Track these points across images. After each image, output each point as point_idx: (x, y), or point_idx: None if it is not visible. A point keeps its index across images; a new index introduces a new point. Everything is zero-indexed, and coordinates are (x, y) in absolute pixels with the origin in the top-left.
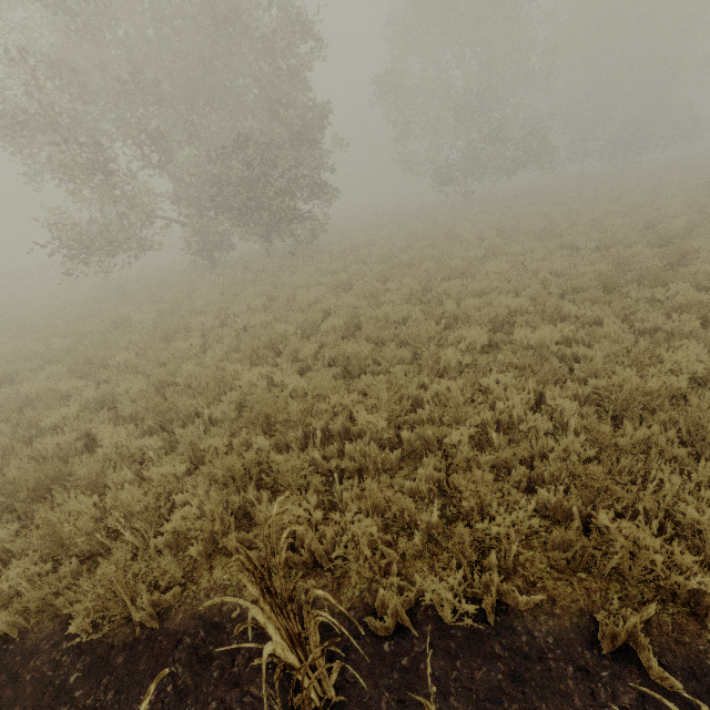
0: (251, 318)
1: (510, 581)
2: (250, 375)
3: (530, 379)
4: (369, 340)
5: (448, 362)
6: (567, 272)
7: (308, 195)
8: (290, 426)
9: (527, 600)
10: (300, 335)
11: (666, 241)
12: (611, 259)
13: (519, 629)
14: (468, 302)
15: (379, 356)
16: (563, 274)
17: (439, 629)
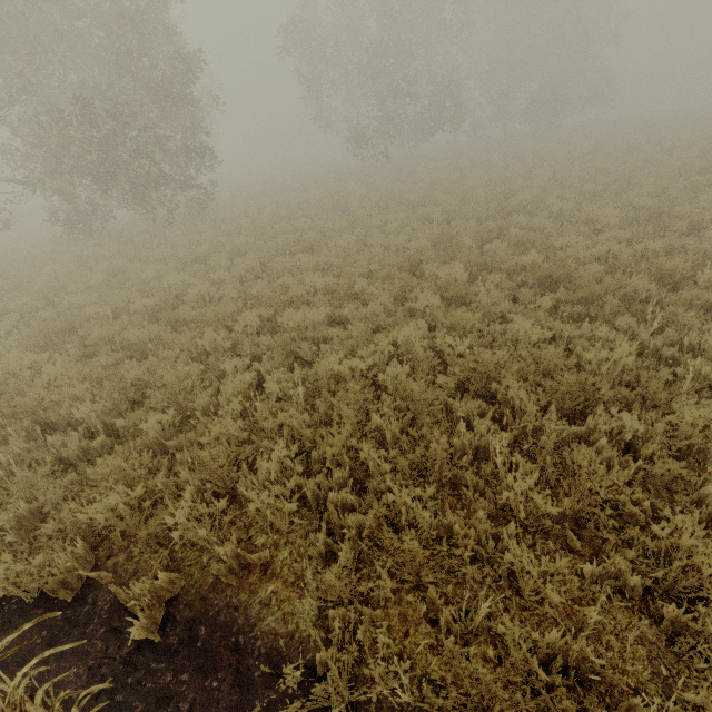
0: (71, 299)
1: (116, 558)
2: (13, 365)
3: (264, 363)
4: (171, 321)
5: (209, 346)
6: (404, 246)
7: (188, 157)
8: (17, 419)
9: (97, 575)
10: (112, 317)
11: (506, 214)
12: (439, 234)
13: (89, 600)
14: (283, 280)
15: (160, 340)
16: (400, 249)
17: (24, 607)
